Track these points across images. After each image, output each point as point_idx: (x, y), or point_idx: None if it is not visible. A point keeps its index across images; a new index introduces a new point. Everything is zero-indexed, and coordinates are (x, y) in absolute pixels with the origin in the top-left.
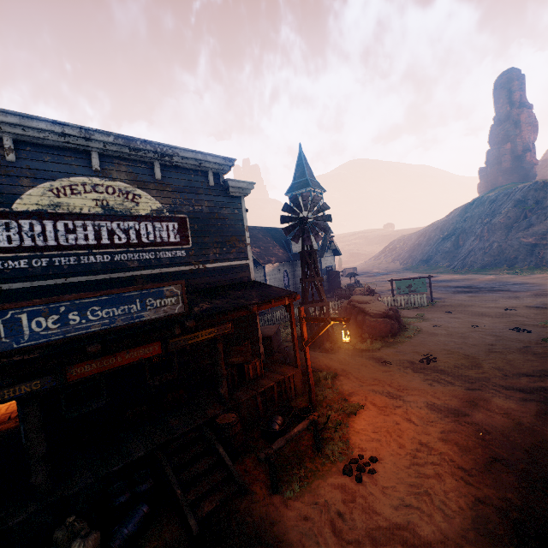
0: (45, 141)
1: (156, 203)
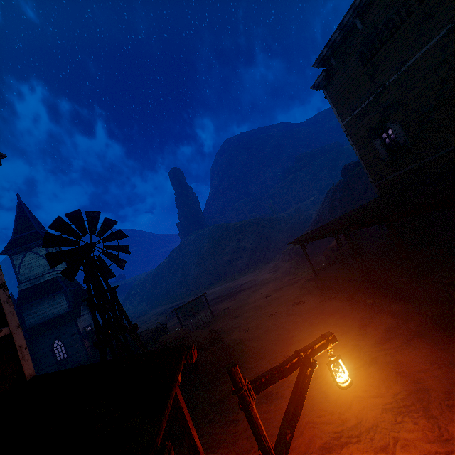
0: None
1: None
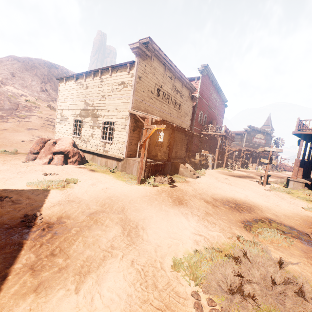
0: (258, 130)
1: (263, 137)
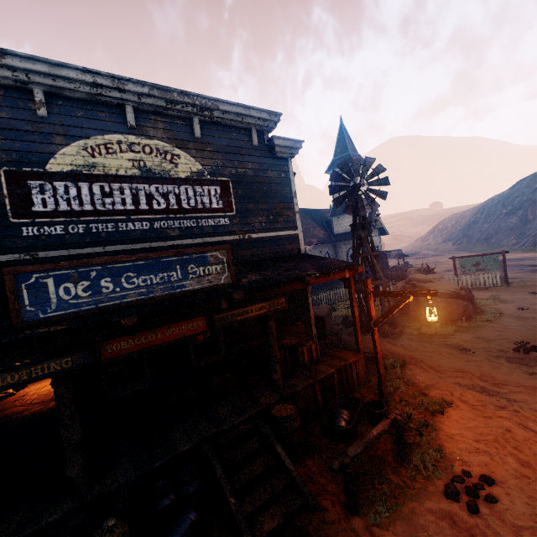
0: (77, 94)
1: (196, 164)
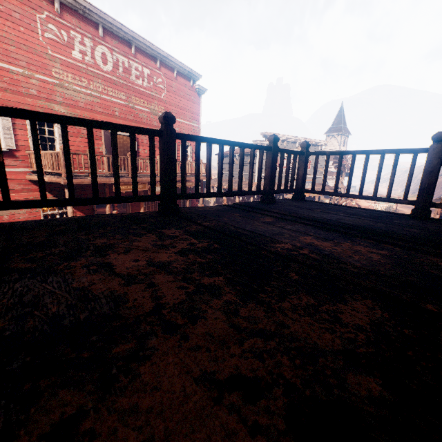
0: (291, 141)
1: None
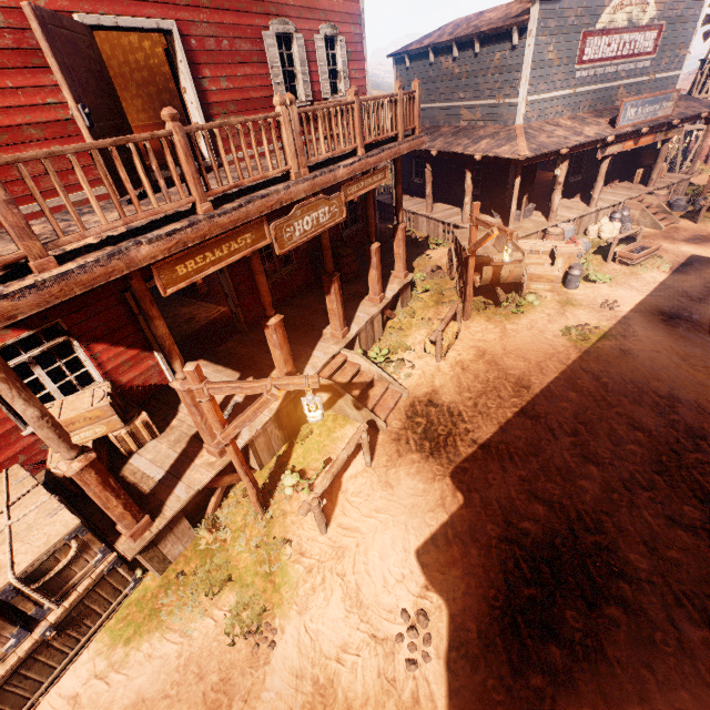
0: None
1: (654, 11)
